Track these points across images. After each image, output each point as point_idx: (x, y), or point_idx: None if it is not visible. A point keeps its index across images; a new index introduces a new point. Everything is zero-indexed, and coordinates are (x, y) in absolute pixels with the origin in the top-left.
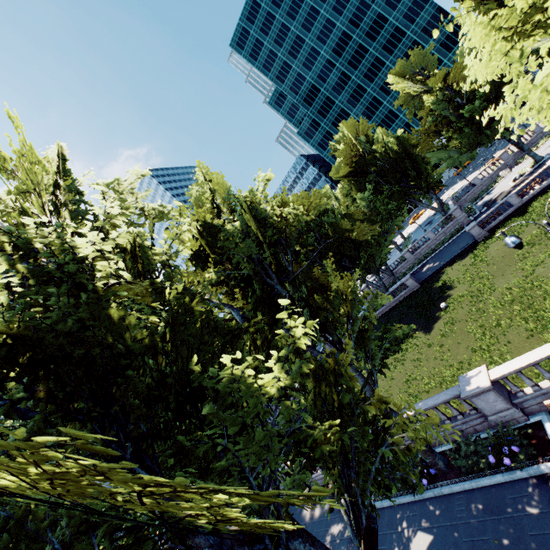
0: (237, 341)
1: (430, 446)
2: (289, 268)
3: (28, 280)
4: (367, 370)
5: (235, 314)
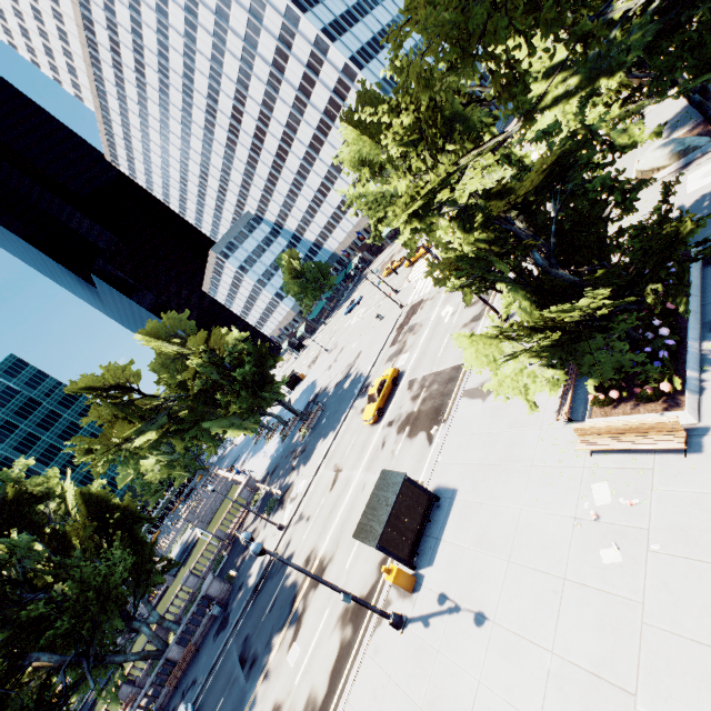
0: None
1: None
2: None
3: None
4: None
5: None
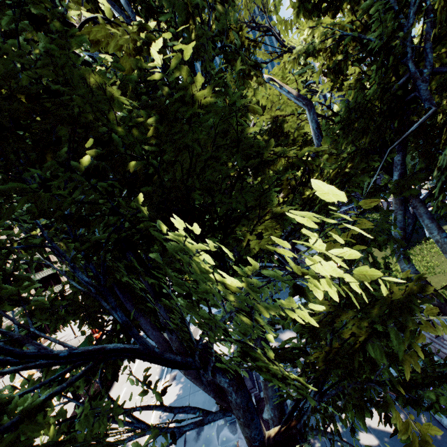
0: (261, 174)
1: None
2: None
3: (90, 2)
4: None
5: (309, 117)
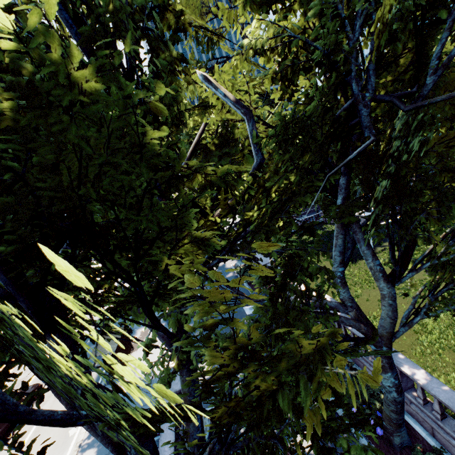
0: (173, 193)
1: (403, 422)
2: (427, 78)
3: None
4: (412, 303)
5: (248, 129)
